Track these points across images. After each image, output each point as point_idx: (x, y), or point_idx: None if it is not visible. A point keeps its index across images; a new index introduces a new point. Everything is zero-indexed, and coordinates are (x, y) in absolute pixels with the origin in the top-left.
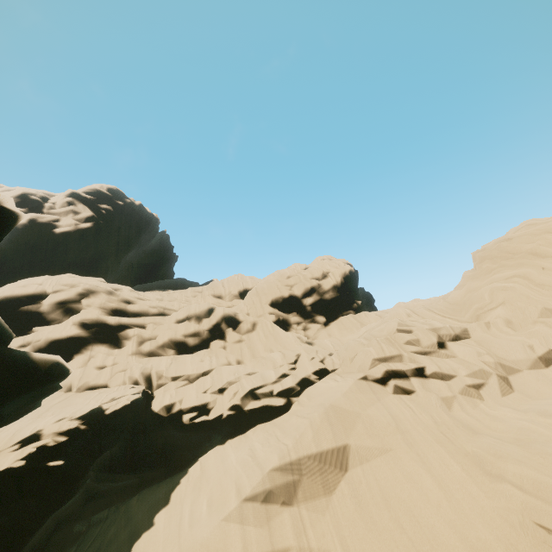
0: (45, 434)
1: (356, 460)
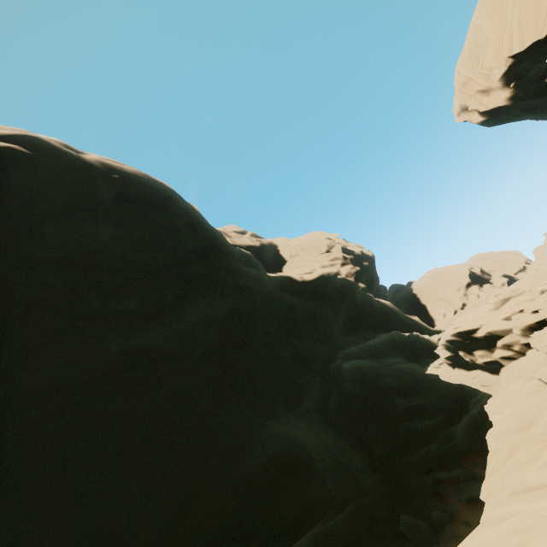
0: None
1: None
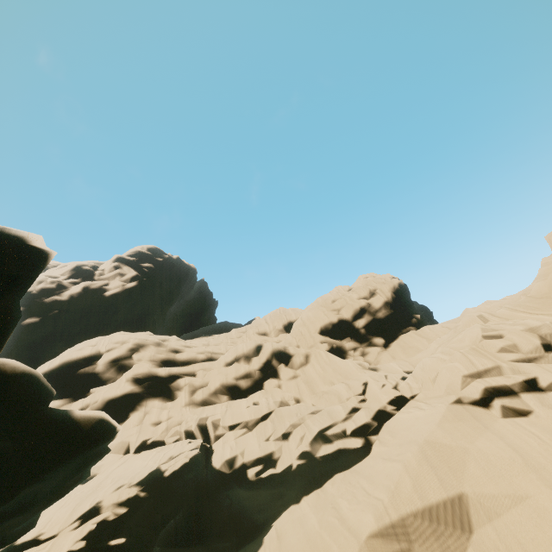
0: (104, 506)
1: (481, 515)
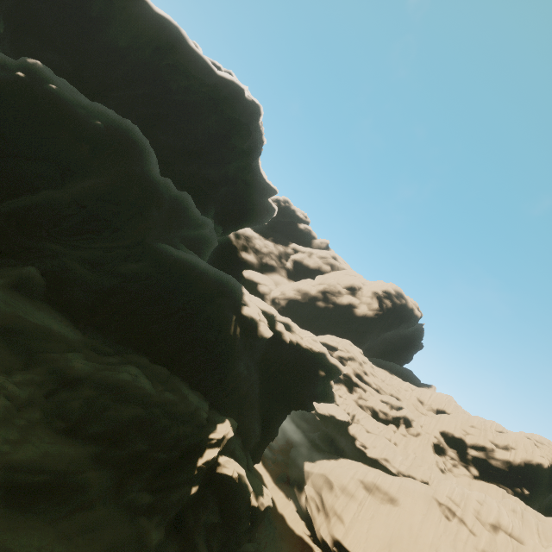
0: (319, 407)
1: (399, 504)
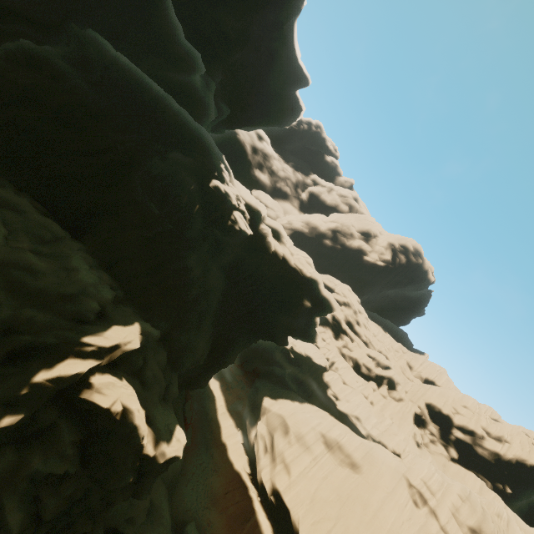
0: (296, 344)
1: (360, 472)
